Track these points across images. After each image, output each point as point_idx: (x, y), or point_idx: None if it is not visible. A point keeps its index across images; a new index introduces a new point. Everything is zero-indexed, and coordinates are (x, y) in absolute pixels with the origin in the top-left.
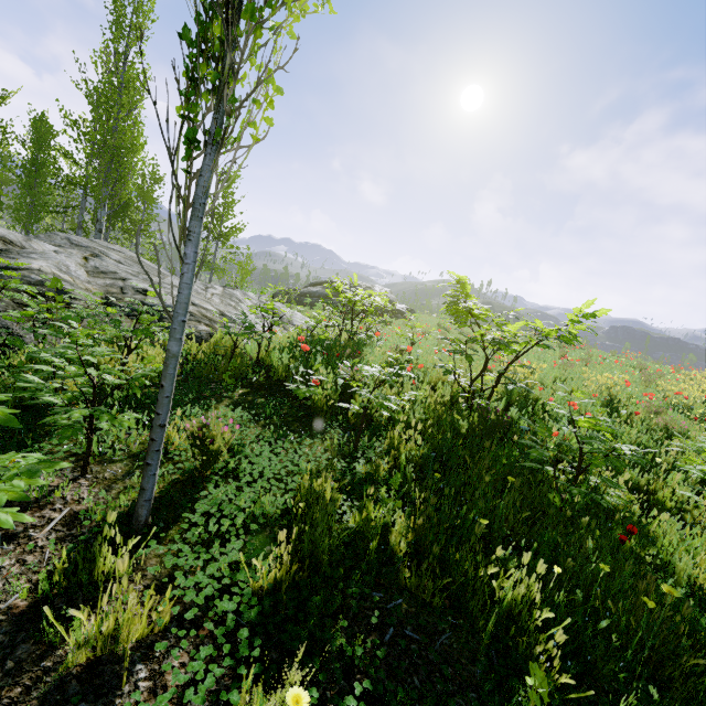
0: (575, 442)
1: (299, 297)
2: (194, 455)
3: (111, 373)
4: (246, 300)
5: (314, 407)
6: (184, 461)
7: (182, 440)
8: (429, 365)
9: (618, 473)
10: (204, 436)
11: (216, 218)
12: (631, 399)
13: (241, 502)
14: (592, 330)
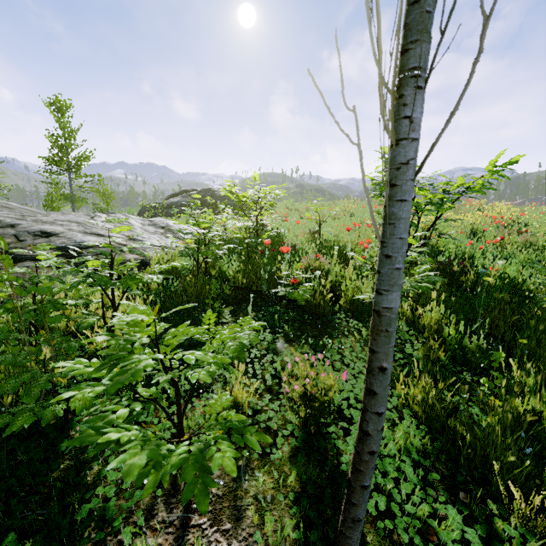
0: (499, 272)
1: (163, 209)
2: (299, 414)
3: (217, 364)
4: (132, 221)
5: (309, 305)
6: (275, 422)
7: (251, 396)
8: (342, 239)
9: (544, 286)
10: (306, 388)
11: (60, 150)
12: (489, 229)
13: (387, 450)
14: (504, 176)
